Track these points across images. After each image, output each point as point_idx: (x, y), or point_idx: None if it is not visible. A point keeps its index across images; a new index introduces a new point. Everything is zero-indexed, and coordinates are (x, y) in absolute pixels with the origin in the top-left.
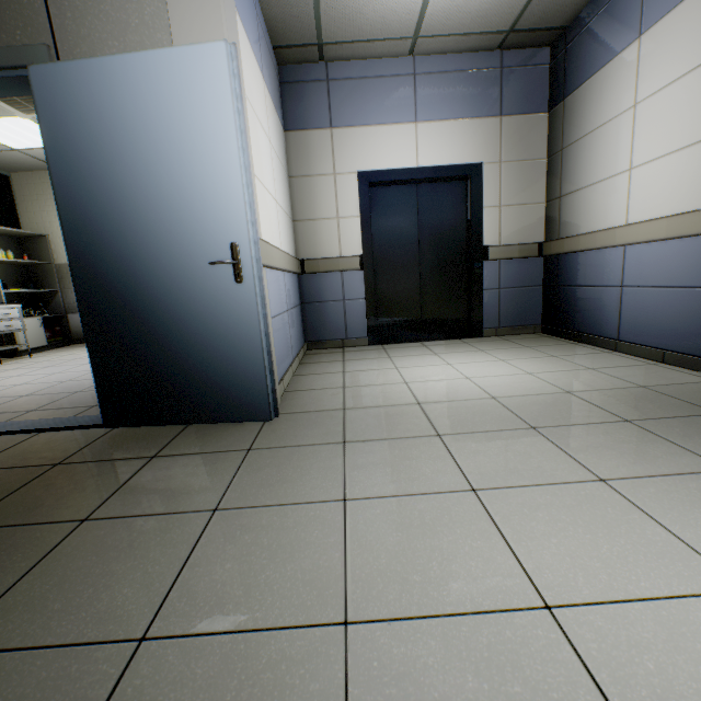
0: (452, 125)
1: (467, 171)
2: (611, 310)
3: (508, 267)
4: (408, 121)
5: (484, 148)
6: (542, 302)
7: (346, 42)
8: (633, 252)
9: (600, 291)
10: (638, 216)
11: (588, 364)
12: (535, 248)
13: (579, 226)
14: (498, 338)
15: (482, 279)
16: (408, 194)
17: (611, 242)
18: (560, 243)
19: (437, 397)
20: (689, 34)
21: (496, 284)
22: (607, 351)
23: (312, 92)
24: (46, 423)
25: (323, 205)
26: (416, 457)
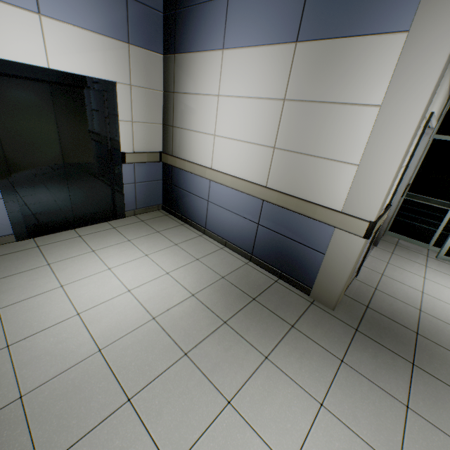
0: (84, 34)
1: (103, 86)
2: (203, 211)
3: (141, 168)
4: (27, 7)
5: (117, 68)
6: (163, 191)
7: None
8: (215, 185)
9: (197, 199)
10: (217, 166)
11: (195, 253)
12: (157, 155)
13: (186, 153)
14: (137, 219)
15: (122, 177)
16: (40, 92)
17: (204, 175)
18: (174, 159)
19: (113, 332)
20: (248, 73)
21: (133, 179)
22: (200, 233)
23: None
24: None
25: None
26: None
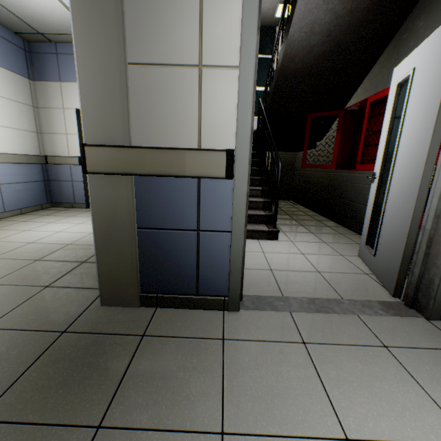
0: None
1: None
2: None
3: None
4: None
5: None
6: None
7: (56, 33)
8: None
9: None
10: None
11: None
12: None
13: None
14: None
15: None
16: None
17: None
18: None
19: (12, 239)
20: None
21: None
22: None
23: (49, 60)
24: None
25: (58, 125)
26: None
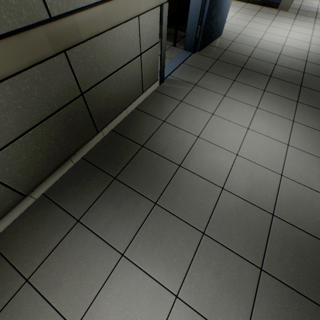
0: None
1: None
2: None
3: None
4: None
5: None
6: None
7: None
8: None
9: None
10: None
11: None
12: None
13: None
14: None
15: None
16: None
17: None
18: None
19: None
20: None
21: None
22: None
23: None
24: (177, 61)
25: None
26: (252, 31)
